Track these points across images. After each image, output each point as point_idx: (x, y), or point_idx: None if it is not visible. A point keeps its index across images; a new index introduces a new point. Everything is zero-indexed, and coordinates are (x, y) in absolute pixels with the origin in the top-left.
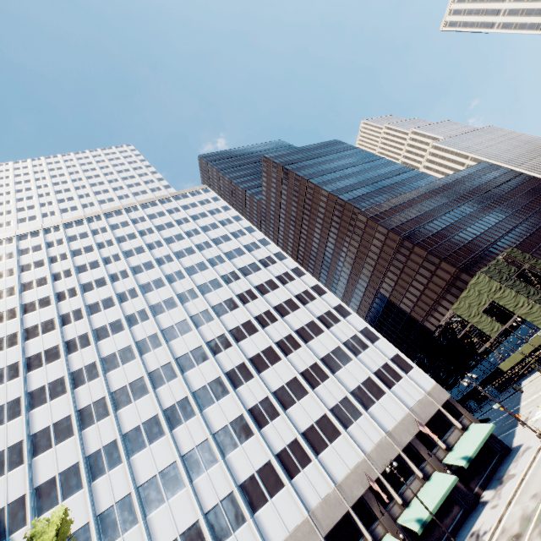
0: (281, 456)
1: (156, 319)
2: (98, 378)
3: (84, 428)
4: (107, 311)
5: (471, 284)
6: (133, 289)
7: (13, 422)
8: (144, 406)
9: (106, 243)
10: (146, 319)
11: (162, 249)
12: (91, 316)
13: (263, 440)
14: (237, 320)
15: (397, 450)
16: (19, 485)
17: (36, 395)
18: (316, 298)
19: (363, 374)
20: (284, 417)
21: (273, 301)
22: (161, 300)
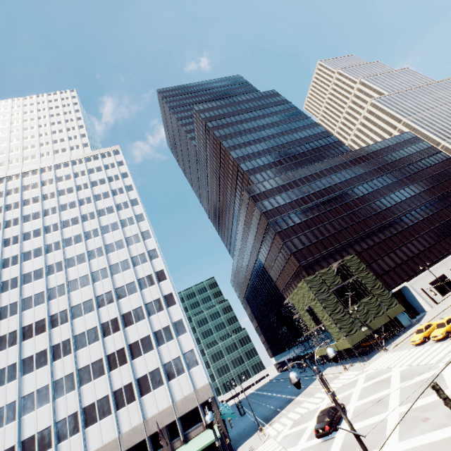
0: (60, 424)
1: (22, 288)
2: None
3: None
4: None
5: (299, 286)
6: (16, 256)
7: None
8: None
9: (13, 206)
10: (15, 288)
11: (54, 217)
12: None
13: (52, 409)
14: (82, 298)
15: (145, 436)
16: None
17: None
18: (155, 284)
19: (154, 364)
20: (77, 392)
21: (119, 282)
22: (32, 270)
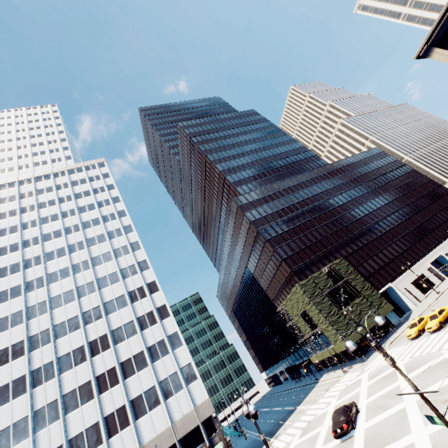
0: None
1: None
2: None
3: None
4: None
5: (292, 291)
6: None
7: None
8: None
9: None
10: None
11: (34, 230)
12: None
13: (32, 445)
14: (67, 315)
15: None
16: None
17: None
18: (147, 296)
19: (150, 383)
20: (62, 421)
21: (107, 296)
22: (9, 287)
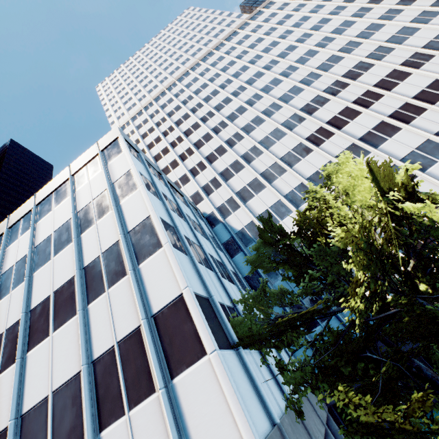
0: None
1: (289, 105)
2: (263, 153)
3: (272, 182)
4: (243, 115)
5: None
6: (256, 94)
7: (219, 189)
8: (313, 159)
9: (215, 77)
10: (280, 108)
11: (264, 59)
12: (233, 122)
13: None
14: (378, 75)
15: None
16: (245, 217)
17: (225, 173)
18: None
19: None
20: None
21: (417, 43)
22: (285, 92)
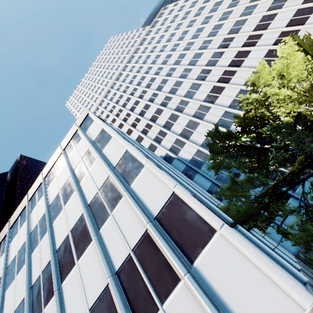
0: None
1: (196, 66)
2: (189, 102)
3: (203, 118)
4: (167, 84)
5: None
6: (171, 68)
7: (166, 136)
8: (228, 92)
9: (139, 69)
10: (191, 70)
11: (168, 46)
12: (161, 91)
13: None
14: (253, 24)
15: None
16: (191, 149)
17: (166, 125)
18: None
19: None
20: None
21: None
22: (190, 59)
